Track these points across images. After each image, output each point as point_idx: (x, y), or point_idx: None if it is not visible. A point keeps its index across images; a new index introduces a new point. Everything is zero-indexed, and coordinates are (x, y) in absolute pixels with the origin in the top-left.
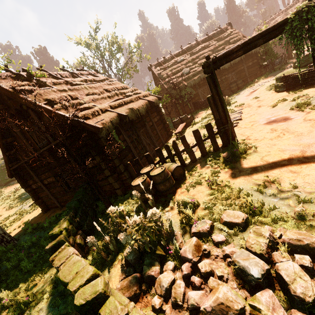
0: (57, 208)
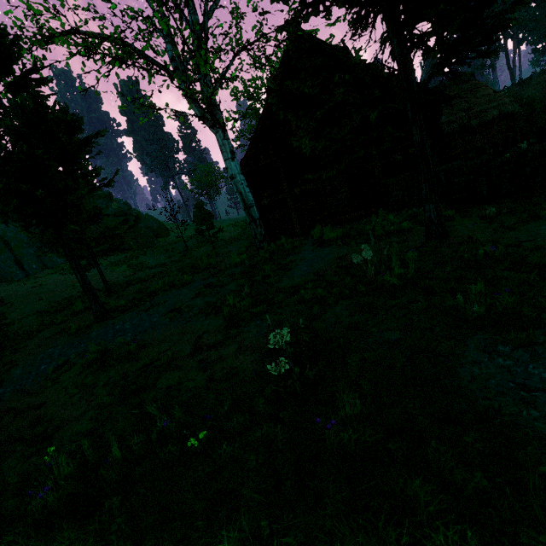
0: (290, 237)
